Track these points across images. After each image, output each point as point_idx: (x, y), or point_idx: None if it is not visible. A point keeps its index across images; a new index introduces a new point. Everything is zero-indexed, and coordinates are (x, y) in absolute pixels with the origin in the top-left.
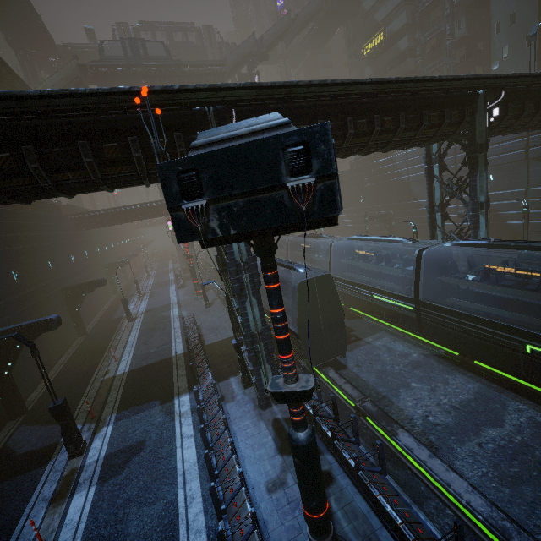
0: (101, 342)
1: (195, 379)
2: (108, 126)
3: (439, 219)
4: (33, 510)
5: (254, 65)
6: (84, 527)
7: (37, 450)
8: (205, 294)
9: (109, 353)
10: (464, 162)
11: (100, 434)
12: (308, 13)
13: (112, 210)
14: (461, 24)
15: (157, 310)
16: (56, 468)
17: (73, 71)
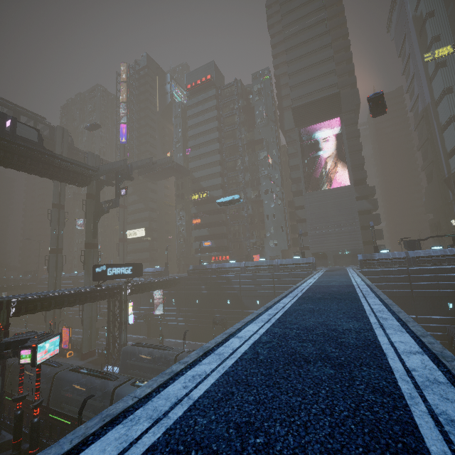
0: None
1: None
2: None
3: None
4: None
5: (122, 180)
6: None
7: None
8: None
9: None
10: None
11: None
12: (161, 163)
13: None
14: (249, 208)
15: None
16: None
17: None
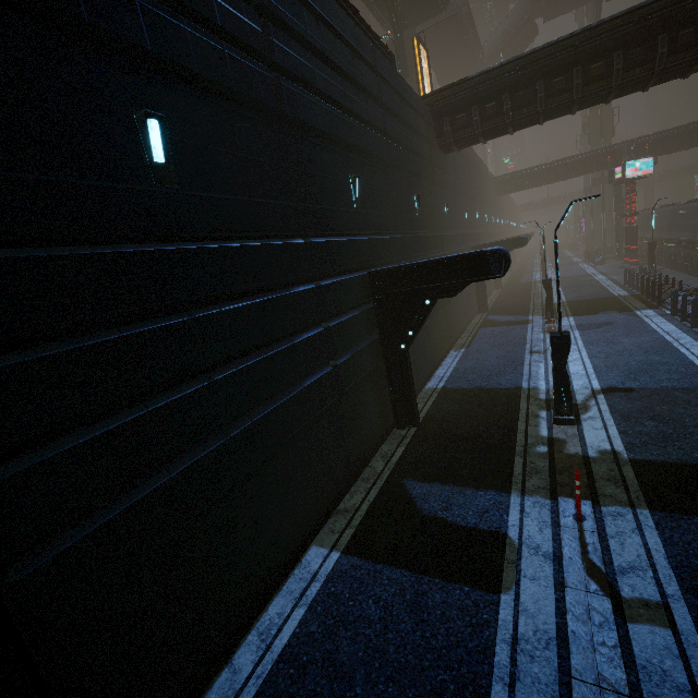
0: (521, 291)
1: (660, 300)
2: (692, 13)
3: None
4: (533, 333)
5: None
6: (581, 338)
7: (513, 321)
8: (653, 256)
9: (536, 295)
10: None
11: (563, 319)
12: None
13: (536, 168)
14: None
15: (574, 277)
16: (536, 326)
17: (523, 8)
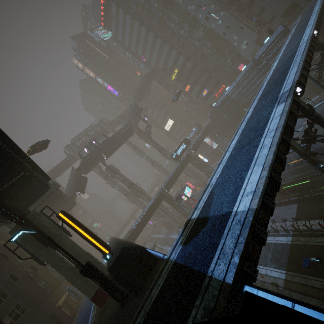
0: None
1: None
2: None
3: (322, 84)
4: None
5: (140, 115)
6: None
7: None
8: None
9: None
10: (322, 54)
11: None
12: (142, 84)
13: (139, 220)
14: (207, 44)
15: None
16: None
17: (75, 174)
